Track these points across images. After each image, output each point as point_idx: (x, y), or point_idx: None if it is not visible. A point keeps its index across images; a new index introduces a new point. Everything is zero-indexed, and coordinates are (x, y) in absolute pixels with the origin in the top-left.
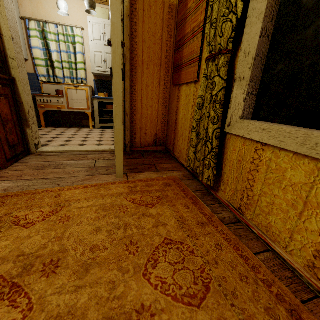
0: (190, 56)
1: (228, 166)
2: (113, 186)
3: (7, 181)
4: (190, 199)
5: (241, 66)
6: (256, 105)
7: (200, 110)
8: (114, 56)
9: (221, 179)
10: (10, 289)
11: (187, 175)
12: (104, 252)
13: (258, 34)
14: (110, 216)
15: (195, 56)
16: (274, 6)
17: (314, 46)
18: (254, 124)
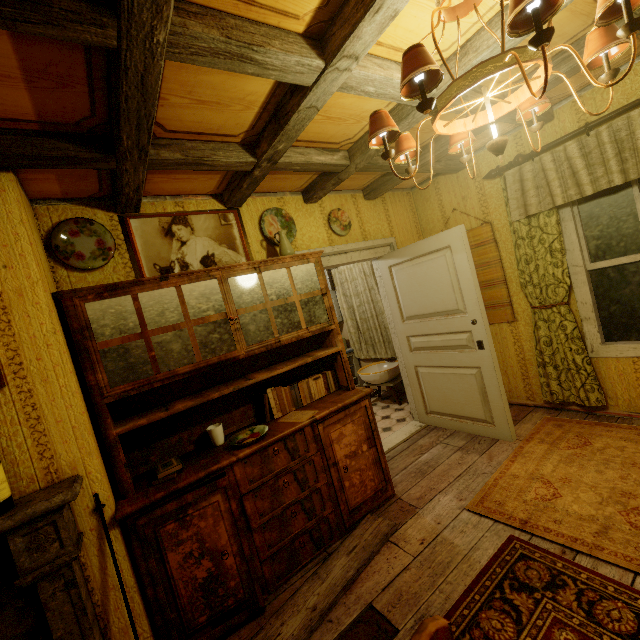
0: (490, 301)
1: (608, 383)
2: (528, 449)
3: (438, 496)
4: (597, 425)
5: (582, 311)
6: (604, 332)
7: (549, 347)
8: (487, 332)
9: (605, 396)
10: (636, 510)
11: (547, 411)
12: (631, 475)
13: (588, 293)
14: (584, 462)
15: (500, 302)
16: (588, 276)
17: (635, 298)
18: (621, 346)
